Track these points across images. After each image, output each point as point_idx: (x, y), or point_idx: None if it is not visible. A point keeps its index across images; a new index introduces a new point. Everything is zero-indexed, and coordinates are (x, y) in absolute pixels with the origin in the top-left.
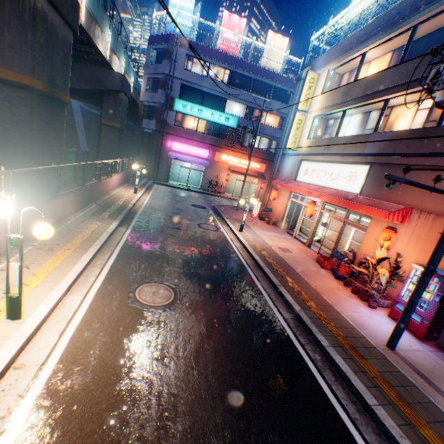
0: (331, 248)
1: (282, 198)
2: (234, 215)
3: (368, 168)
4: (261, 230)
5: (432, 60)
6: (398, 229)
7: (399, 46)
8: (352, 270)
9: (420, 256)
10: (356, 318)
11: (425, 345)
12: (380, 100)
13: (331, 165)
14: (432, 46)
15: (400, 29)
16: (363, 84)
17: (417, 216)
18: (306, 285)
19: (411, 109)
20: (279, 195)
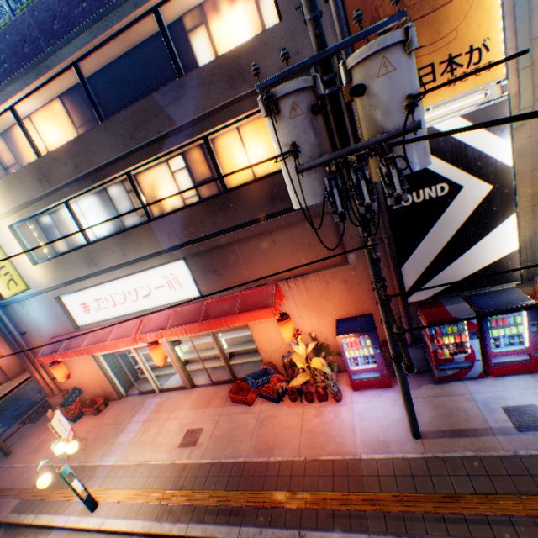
0: (227, 368)
1: (83, 362)
2: (24, 476)
3: (185, 263)
4: (115, 443)
5: (300, 165)
6: (281, 307)
7: (67, 91)
8: (299, 388)
9: (320, 318)
10: (367, 437)
11: (396, 386)
12: (119, 175)
13: (124, 280)
14: (121, 89)
15: (55, 68)
16: (67, 157)
17: (288, 286)
18: (297, 470)
19: (165, 173)
20: (70, 361)
